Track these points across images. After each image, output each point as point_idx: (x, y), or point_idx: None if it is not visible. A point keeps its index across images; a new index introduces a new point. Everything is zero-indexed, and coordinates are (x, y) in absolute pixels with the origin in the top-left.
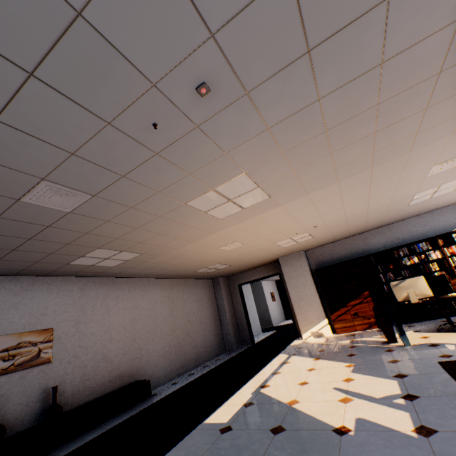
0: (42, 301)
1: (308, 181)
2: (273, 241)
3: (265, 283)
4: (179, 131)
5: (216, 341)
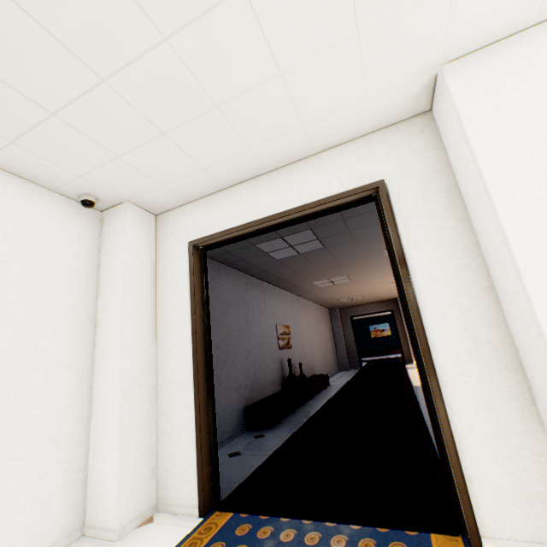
0: (283, 306)
1: None
2: None
3: None
4: None
5: (336, 361)
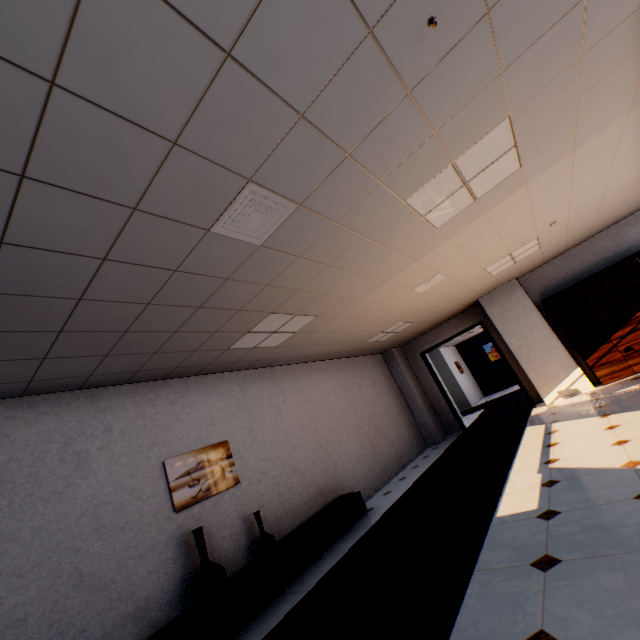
0: (204, 408)
1: (587, 119)
2: (484, 264)
3: (444, 350)
4: (458, 30)
5: (413, 435)
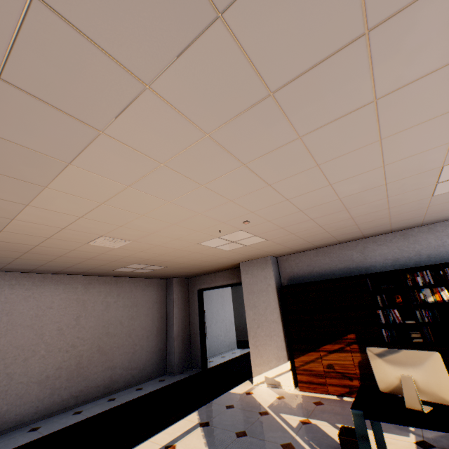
0: None
1: (3, 62)
2: (189, 240)
3: None
4: None
5: (153, 360)
